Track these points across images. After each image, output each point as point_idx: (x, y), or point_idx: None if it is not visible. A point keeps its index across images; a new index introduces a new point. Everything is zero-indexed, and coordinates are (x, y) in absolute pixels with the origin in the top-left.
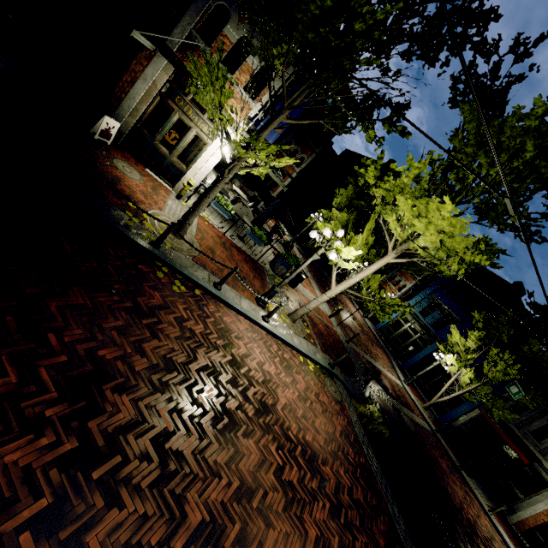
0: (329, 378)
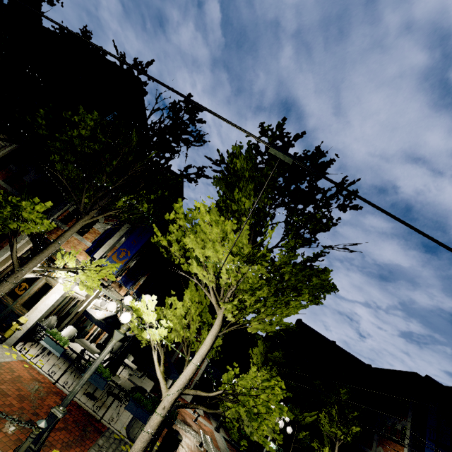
0: None
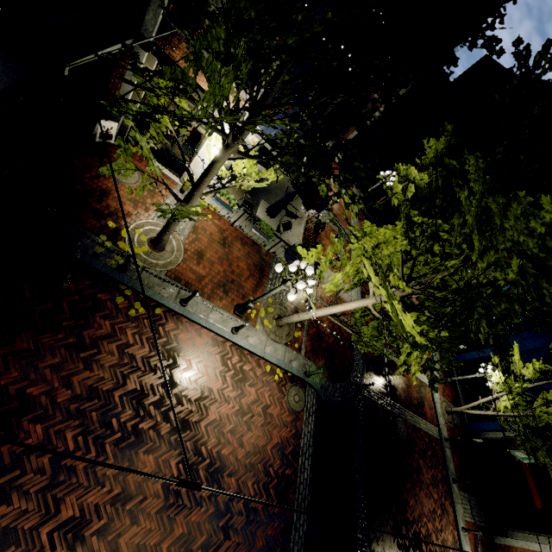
0: (297, 387)
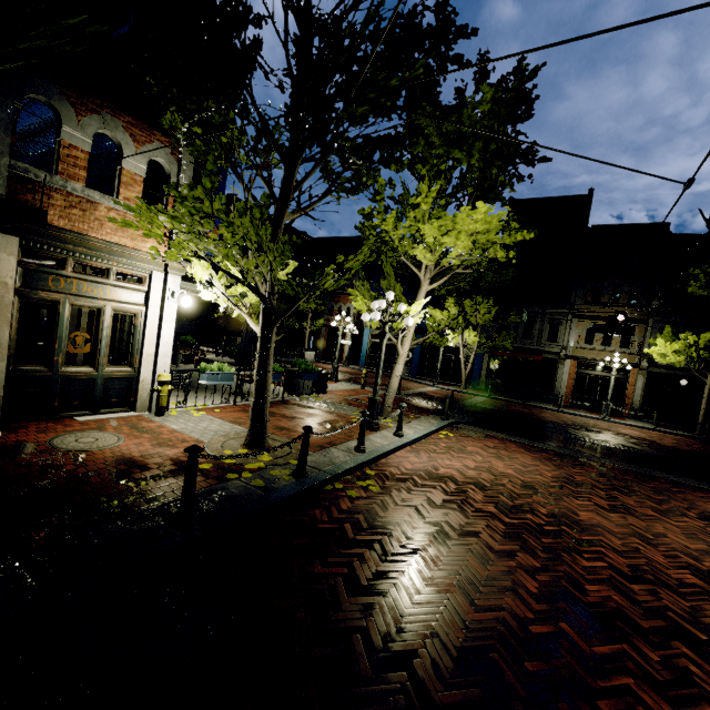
0: (459, 429)
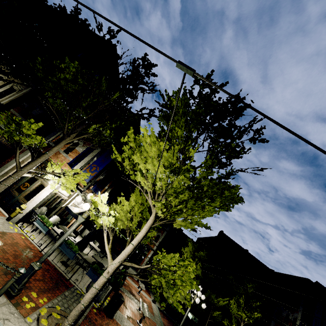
0: None
